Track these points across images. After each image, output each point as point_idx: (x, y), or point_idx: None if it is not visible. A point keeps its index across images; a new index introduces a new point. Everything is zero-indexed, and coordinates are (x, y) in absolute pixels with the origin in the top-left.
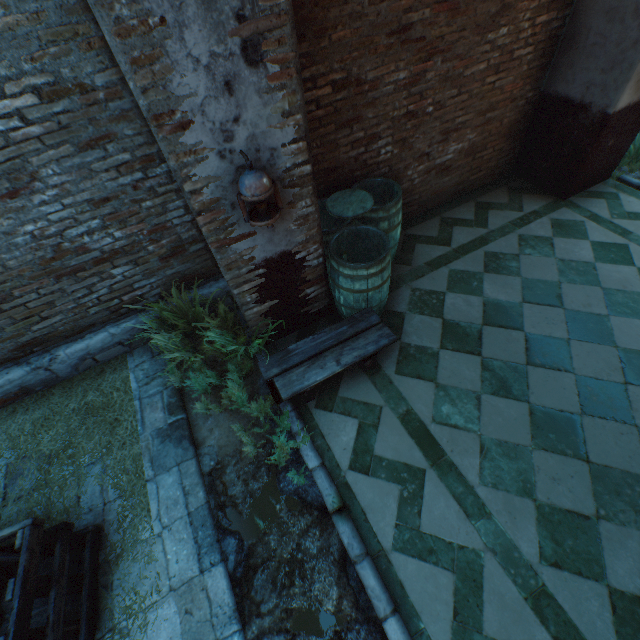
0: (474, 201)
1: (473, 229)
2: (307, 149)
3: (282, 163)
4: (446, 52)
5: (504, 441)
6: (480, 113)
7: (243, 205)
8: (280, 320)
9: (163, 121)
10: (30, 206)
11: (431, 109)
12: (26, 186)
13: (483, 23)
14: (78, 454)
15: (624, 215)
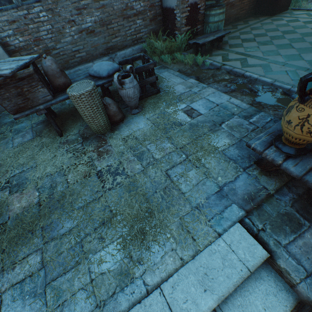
0: (242, 21)
1: (244, 25)
2: None
3: None
4: None
5: (268, 51)
6: None
7: None
8: (190, 35)
9: None
10: None
11: None
12: None
13: None
14: None
15: (295, 15)
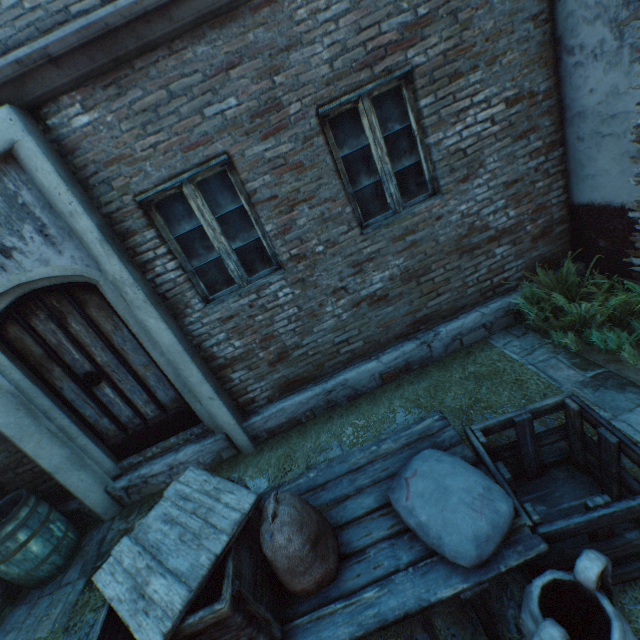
0: None
1: None
2: None
3: None
4: None
5: None
6: None
7: None
8: None
9: None
10: (469, 189)
11: None
12: (473, 173)
13: None
14: (493, 405)
15: None
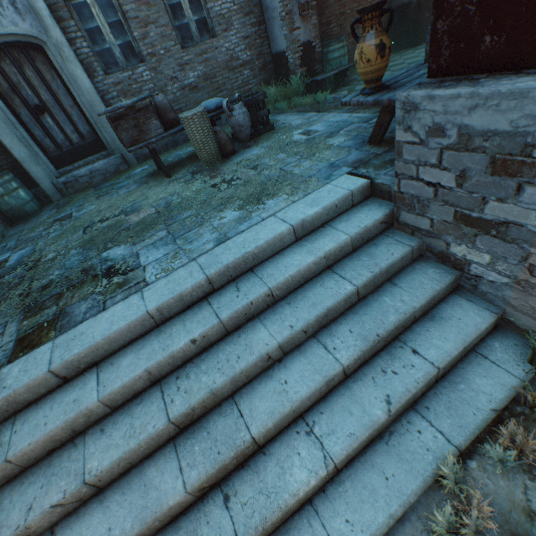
0: None
1: None
2: None
3: None
4: None
5: None
6: None
7: (300, 8)
8: (308, 77)
9: None
10: (228, 37)
11: (349, 12)
12: (229, 28)
13: None
14: None
15: None
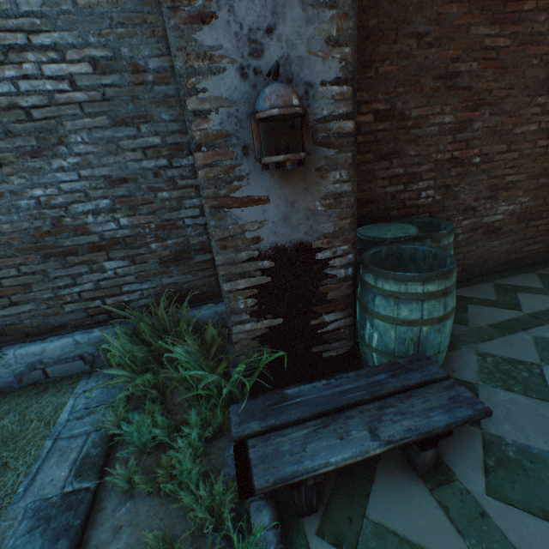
0: (534, 272)
1: (548, 296)
2: (352, 98)
3: (317, 108)
4: (493, 106)
5: None
6: (532, 176)
7: (257, 131)
8: (280, 350)
9: (179, 4)
10: (47, 169)
11: (477, 160)
12: (51, 148)
13: (531, 86)
14: None
15: None
